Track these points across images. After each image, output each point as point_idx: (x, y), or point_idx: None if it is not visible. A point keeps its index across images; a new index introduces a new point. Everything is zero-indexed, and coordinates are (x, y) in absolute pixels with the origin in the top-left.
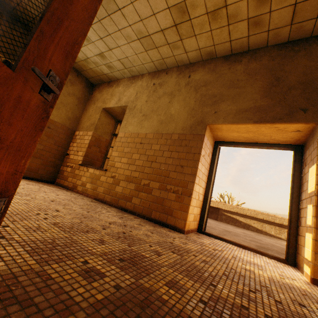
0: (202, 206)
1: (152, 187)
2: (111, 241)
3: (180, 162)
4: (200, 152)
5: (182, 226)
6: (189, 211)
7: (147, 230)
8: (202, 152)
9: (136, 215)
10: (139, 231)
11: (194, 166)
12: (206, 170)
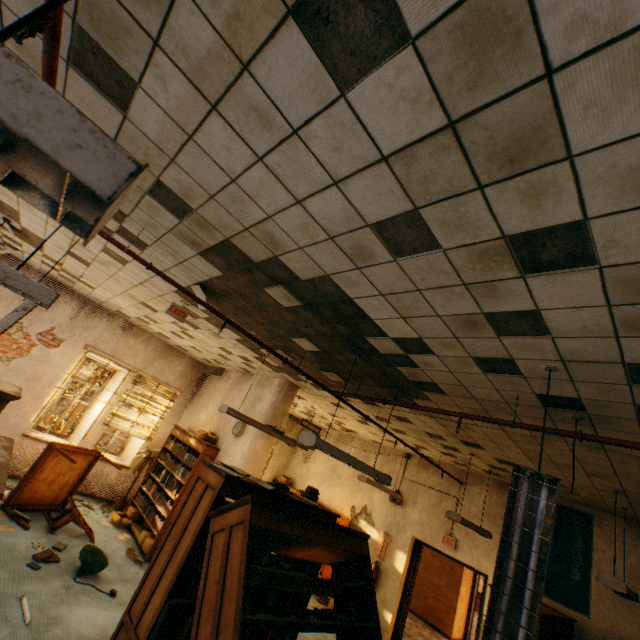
0: (466, 618)
1: (428, 594)
2: (419, 636)
3: (447, 579)
4: (461, 577)
5: (449, 633)
6: (454, 623)
7: (428, 632)
8: (463, 576)
9: (416, 615)
10: (425, 632)
11: (457, 587)
12: (469, 587)
